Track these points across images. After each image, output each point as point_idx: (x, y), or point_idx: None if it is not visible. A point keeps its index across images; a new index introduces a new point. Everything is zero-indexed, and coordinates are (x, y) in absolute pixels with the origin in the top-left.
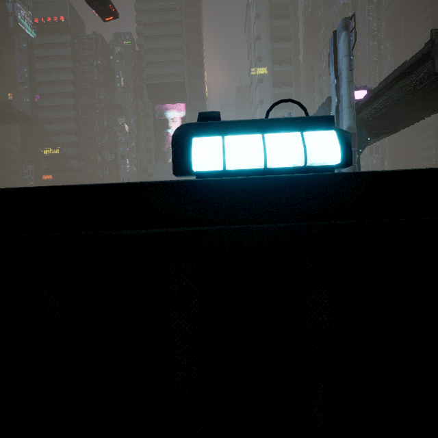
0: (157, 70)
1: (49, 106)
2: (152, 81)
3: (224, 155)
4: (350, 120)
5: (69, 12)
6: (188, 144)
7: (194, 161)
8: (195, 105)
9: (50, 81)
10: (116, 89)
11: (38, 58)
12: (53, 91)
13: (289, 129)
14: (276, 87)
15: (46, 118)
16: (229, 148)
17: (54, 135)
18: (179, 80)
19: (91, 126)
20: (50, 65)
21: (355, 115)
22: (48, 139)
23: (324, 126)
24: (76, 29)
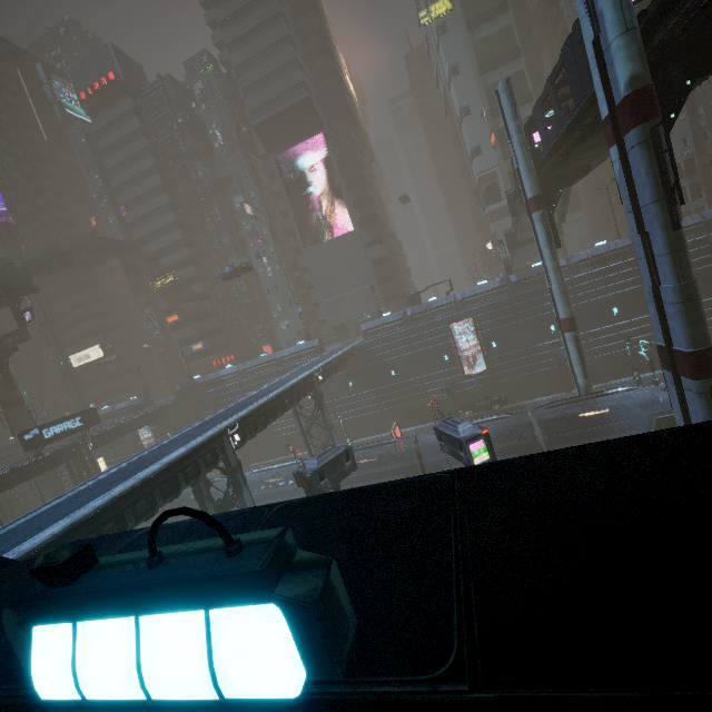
0: (263, 96)
1: (141, 217)
2: (260, 117)
3: (76, 678)
4: (630, 63)
5: (116, 61)
6: (30, 637)
7: (37, 689)
8: (339, 127)
9: (130, 179)
10: (215, 155)
11: (105, 152)
12: (137, 193)
13: (181, 603)
14: (475, 29)
15: (143, 235)
16: (82, 659)
17: (161, 257)
18: (301, 96)
19: (201, 226)
20: (122, 155)
21: (642, 44)
22: (156, 266)
23: (250, 596)
24: (135, 82)
